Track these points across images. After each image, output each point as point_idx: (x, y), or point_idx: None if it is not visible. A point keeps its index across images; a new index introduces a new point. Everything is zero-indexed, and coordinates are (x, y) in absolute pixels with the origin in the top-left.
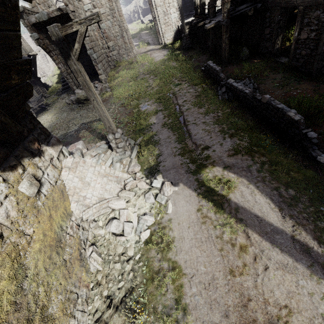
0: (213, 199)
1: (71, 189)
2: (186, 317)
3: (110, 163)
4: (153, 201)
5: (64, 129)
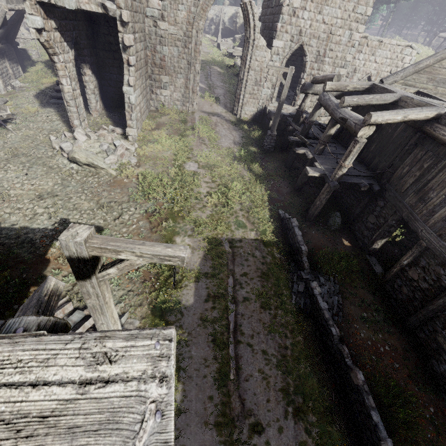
0: None
1: None
2: None
3: None
4: None
5: (22, 214)
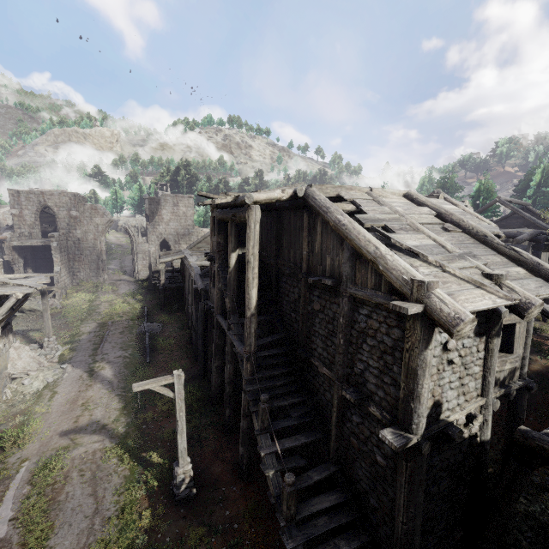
0: (91, 373)
1: (11, 358)
2: (51, 402)
3: (38, 355)
4: (58, 373)
5: None
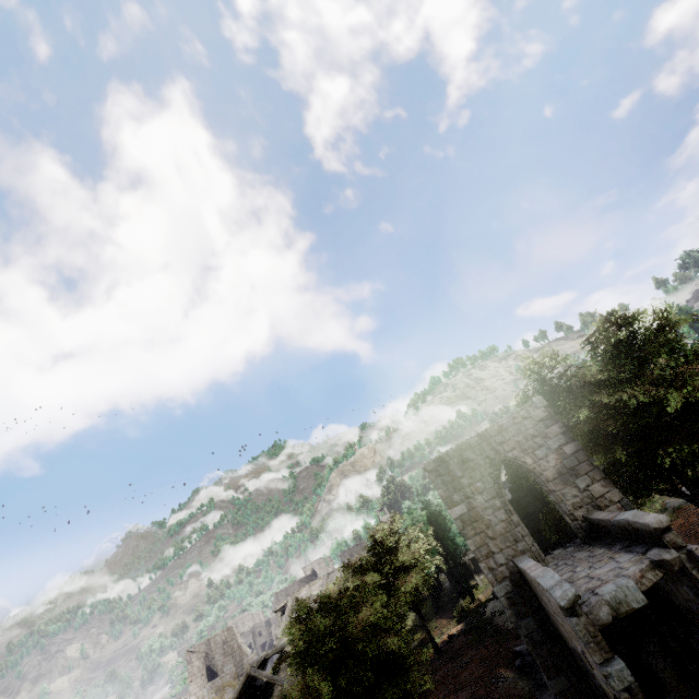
0: None
1: None
2: None
3: None
4: None
5: None
